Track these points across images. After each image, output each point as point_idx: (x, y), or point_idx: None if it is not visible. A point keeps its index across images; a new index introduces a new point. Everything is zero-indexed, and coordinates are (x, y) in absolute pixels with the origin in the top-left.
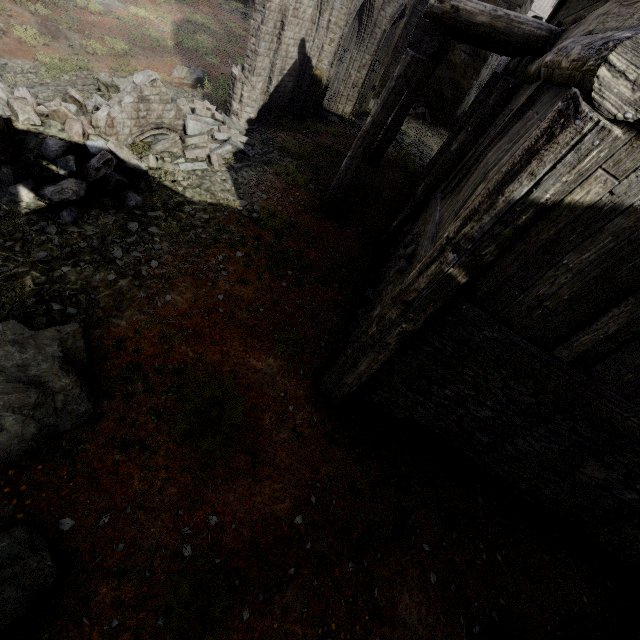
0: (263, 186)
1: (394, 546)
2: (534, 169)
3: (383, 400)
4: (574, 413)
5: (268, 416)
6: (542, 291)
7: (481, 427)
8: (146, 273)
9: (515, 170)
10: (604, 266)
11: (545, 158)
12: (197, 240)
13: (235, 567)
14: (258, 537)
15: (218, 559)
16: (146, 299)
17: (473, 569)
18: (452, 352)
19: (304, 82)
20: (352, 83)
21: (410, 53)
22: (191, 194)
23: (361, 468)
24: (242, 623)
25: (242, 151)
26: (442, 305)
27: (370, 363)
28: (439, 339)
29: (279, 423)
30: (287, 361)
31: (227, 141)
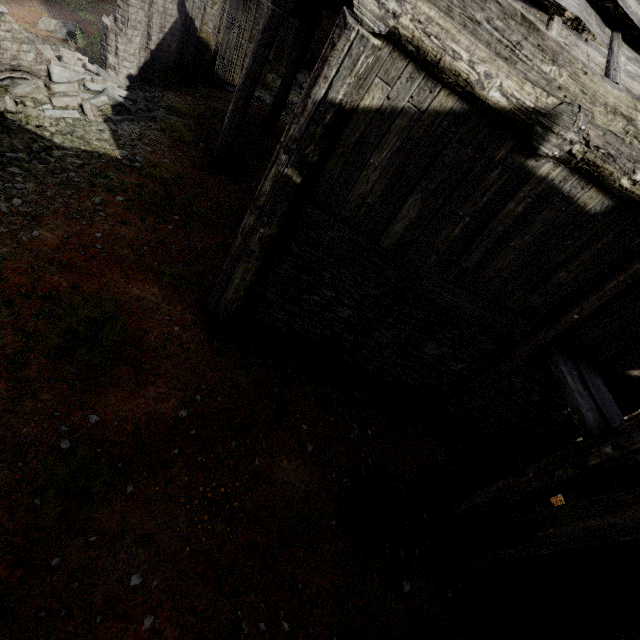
0: (147, 140)
1: (276, 428)
2: (326, 73)
3: (266, 317)
4: (407, 298)
5: (153, 336)
6: (362, 189)
7: (347, 327)
8: (7, 210)
9: (316, 76)
10: (398, 162)
11: (331, 63)
12: (69, 183)
13: (119, 455)
14: (142, 430)
15: (100, 449)
16: (8, 234)
17: (347, 441)
18: (310, 257)
19: (190, 44)
20: (245, 54)
21: (270, 7)
22: (61, 140)
23: (246, 373)
24: (126, 495)
25: (121, 104)
26: (289, 208)
27: (243, 274)
28: (298, 246)
29: (164, 341)
30: (173, 290)
31: (102, 92)
